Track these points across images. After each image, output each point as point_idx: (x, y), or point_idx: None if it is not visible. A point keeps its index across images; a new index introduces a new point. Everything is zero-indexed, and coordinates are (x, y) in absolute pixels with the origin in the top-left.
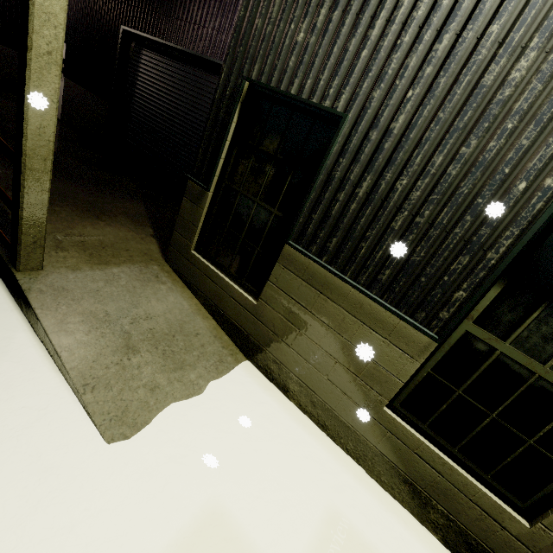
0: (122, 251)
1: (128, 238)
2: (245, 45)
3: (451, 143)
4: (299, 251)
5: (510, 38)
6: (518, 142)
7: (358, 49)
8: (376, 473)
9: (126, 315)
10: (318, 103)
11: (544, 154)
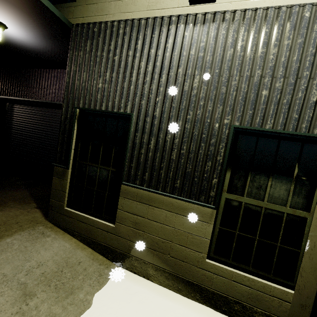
0: (13, 225)
1: (17, 214)
2: (73, 93)
3: (182, 115)
4: (130, 186)
5: (187, 72)
6: (207, 108)
7: (128, 86)
8: (219, 307)
9: (21, 270)
10: (117, 111)
11: (219, 111)
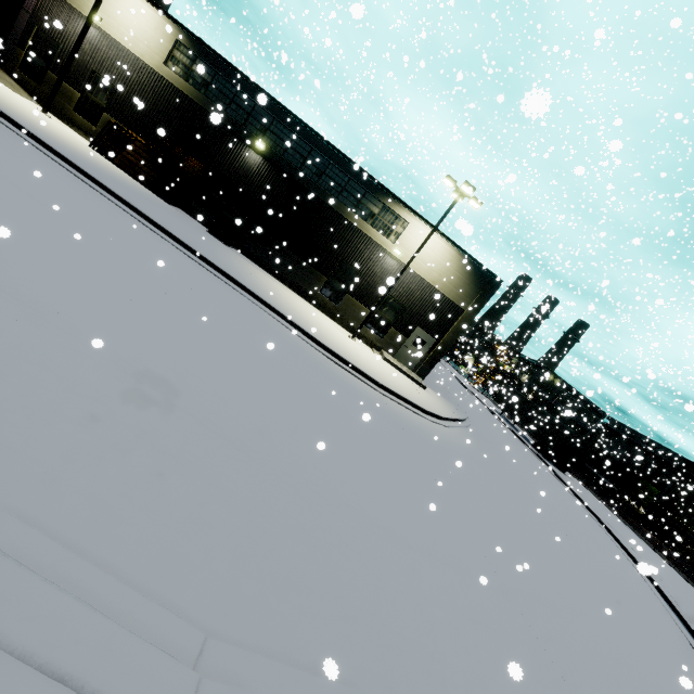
0: None
1: None
2: (36, 18)
3: (80, 56)
4: (52, 73)
5: (86, 42)
6: (88, 59)
7: (63, 32)
8: (73, 127)
9: None
10: (55, 40)
11: (91, 62)
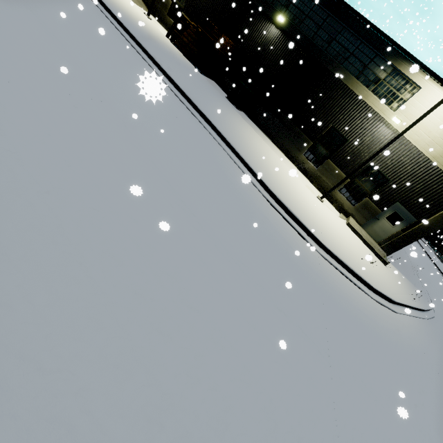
0: None
1: None
2: None
3: None
4: None
5: None
6: None
7: None
8: (165, 27)
9: None
10: None
11: None
